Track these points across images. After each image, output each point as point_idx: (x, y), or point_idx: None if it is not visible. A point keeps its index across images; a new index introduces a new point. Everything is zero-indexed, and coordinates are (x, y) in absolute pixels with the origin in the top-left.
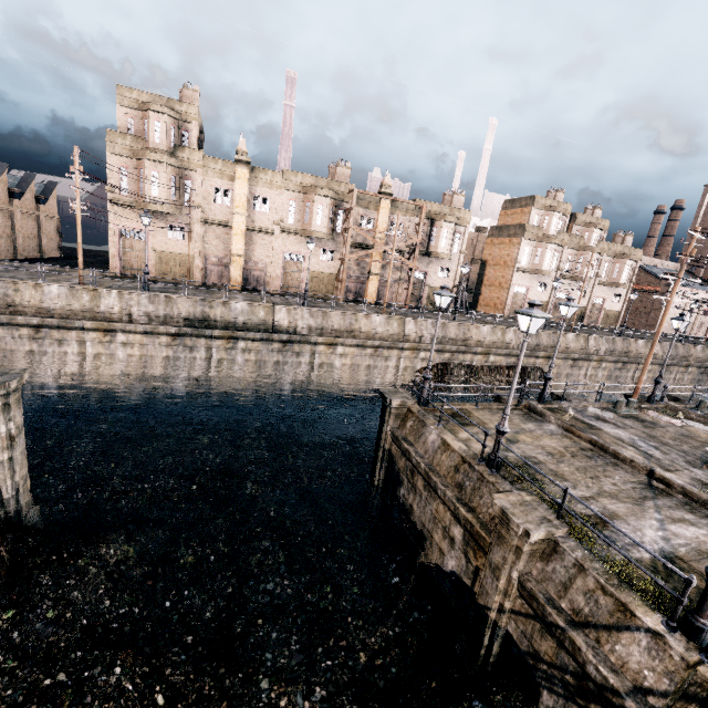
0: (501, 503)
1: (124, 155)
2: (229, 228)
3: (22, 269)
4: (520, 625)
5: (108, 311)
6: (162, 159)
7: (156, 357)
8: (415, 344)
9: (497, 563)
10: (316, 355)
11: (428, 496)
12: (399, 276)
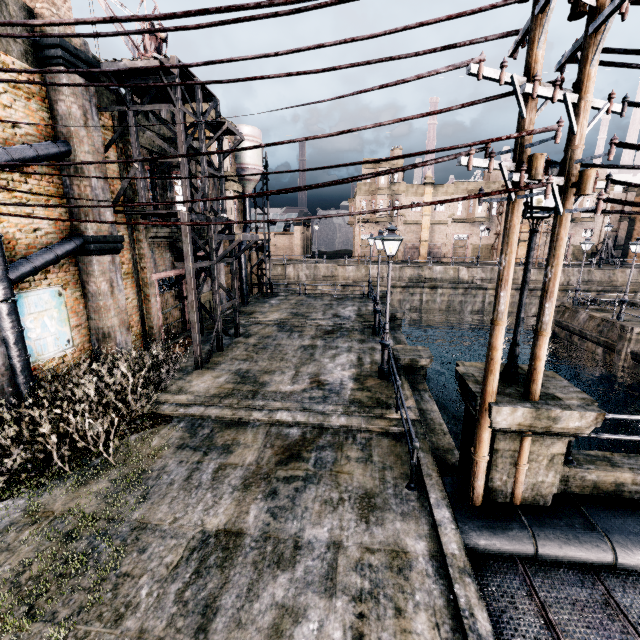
0: (620, 323)
1: (365, 195)
2: (419, 225)
3: (338, 259)
4: (632, 371)
5: (373, 276)
6: (385, 193)
7: (394, 300)
8: (563, 286)
9: (619, 349)
10: (487, 296)
11: (581, 342)
12: (545, 240)
